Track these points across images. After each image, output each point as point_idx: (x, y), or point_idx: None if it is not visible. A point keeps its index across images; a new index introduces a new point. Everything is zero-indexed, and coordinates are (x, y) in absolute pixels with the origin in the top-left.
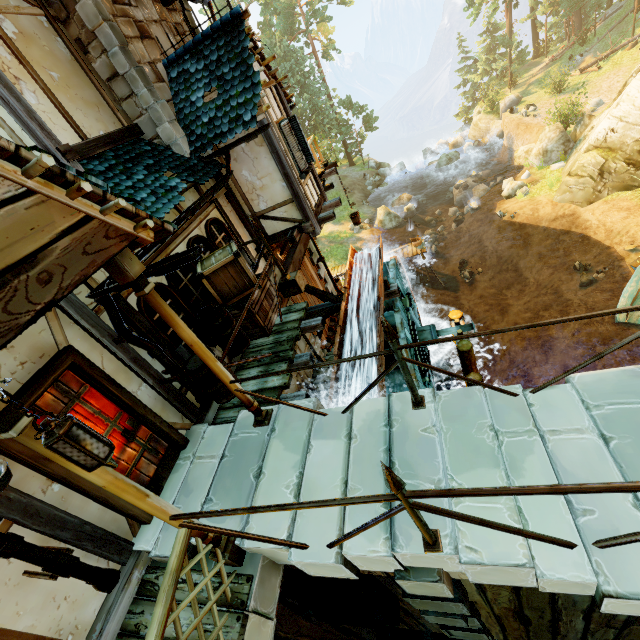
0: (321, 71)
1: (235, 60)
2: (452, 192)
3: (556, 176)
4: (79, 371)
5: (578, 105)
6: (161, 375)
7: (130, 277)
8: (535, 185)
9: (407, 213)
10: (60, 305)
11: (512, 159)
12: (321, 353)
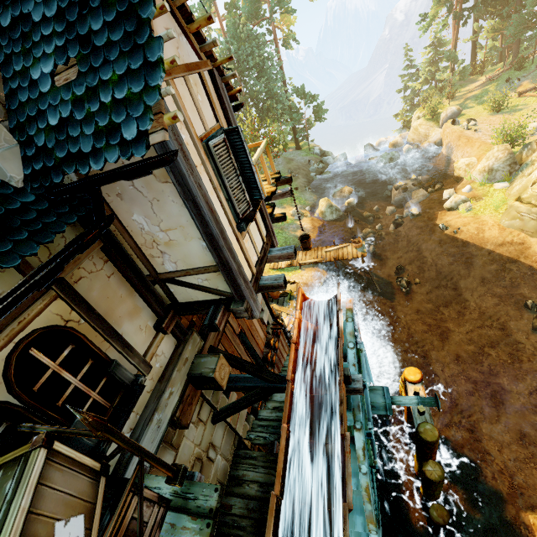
0: (280, 58)
1: (115, 5)
2: (390, 190)
3: (500, 196)
4: None
5: (525, 128)
6: None
7: None
8: (478, 202)
9: (347, 207)
10: None
11: (449, 167)
12: (245, 427)
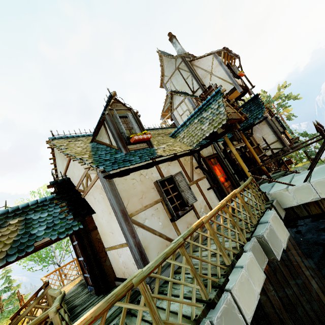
0: (286, 125)
1: (255, 105)
2: None
3: None
4: (217, 159)
5: None
6: (233, 173)
7: (238, 128)
8: None
9: None
10: (214, 146)
11: None
12: None
